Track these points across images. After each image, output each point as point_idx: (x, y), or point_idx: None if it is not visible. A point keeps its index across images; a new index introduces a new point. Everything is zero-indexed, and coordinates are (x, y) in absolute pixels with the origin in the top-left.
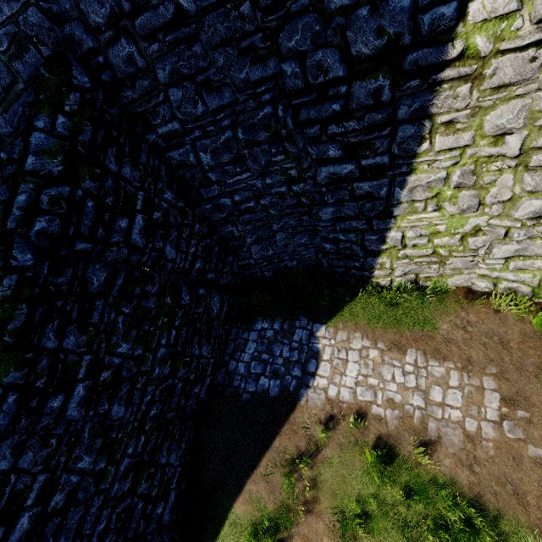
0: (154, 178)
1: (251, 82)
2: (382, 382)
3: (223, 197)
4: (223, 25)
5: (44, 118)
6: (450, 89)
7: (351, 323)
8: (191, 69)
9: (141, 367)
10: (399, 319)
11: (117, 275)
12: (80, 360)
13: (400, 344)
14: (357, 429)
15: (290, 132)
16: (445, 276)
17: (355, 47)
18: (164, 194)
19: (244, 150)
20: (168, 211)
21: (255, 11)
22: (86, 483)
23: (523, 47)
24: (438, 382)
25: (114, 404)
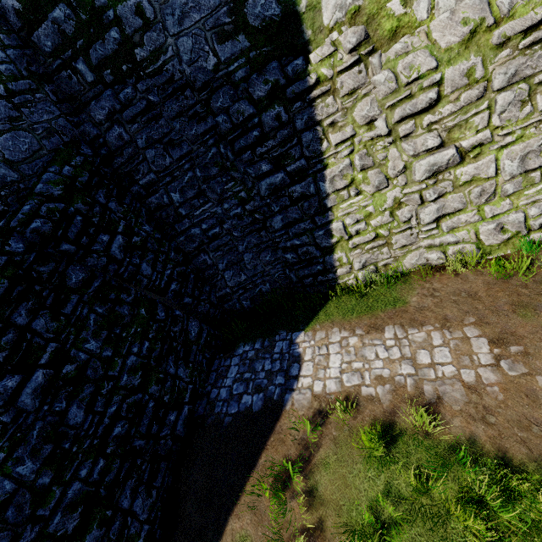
0: (136, 215)
1: (199, 135)
2: (366, 363)
3: (193, 228)
4: (176, 105)
5: (56, 167)
6: (321, 102)
7: (327, 322)
8: (160, 136)
9: (108, 371)
10: (371, 306)
11: (95, 279)
12: (46, 346)
13: (376, 325)
14: (350, 417)
15: (233, 163)
16: (400, 259)
17: (255, 94)
18: (143, 226)
19: (203, 185)
20: (146, 239)
21: (194, 93)
22: (22, 498)
23: (351, 68)
24: (422, 346)
25: (73, 405)
